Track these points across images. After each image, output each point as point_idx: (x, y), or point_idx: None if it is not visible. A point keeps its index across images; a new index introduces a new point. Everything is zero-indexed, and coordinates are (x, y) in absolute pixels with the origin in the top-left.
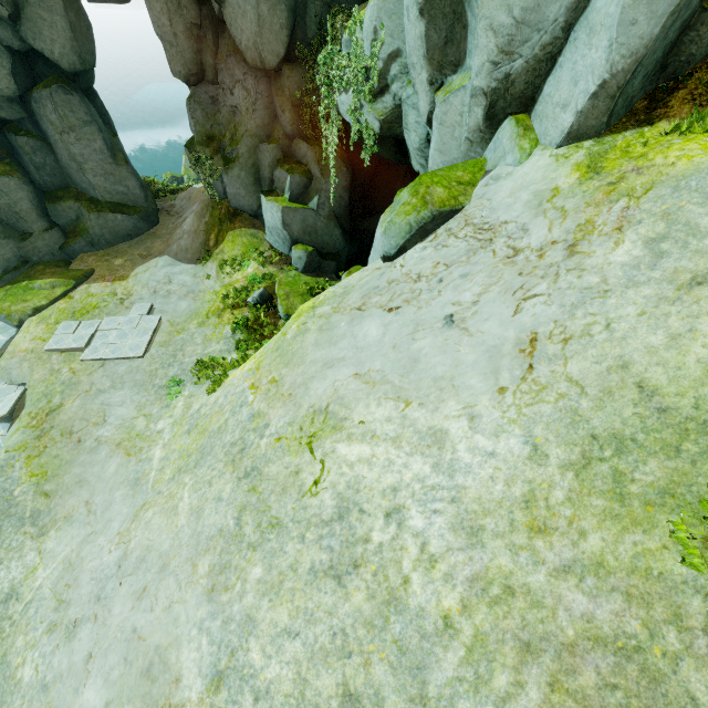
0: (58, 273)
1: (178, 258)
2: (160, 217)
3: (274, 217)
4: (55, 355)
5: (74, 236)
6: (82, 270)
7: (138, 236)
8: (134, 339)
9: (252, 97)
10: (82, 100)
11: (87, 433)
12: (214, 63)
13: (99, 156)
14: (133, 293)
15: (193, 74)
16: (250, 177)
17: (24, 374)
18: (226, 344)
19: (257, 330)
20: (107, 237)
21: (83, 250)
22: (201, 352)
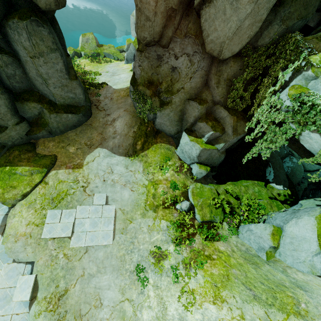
0: (32, 161)
1: (113, 151)
2: (92, 110)
3: (192, 150)
4: (50, 241)
5: (37, 126)
6: (48, 156)
7: (80, 125)
8: (103, 227)
9: (194, 68)
10: (50, 31)
11: (92, 315)
12: (171, 35)
13: (58, 74)
14: (90, 181)
15: (154, 40)
16: (176, 116)
17: (29, 256)
18: (163, 235)
19: (185, 230)
20: (61, 128)
21: (44, 136)
22: (149, 240)
